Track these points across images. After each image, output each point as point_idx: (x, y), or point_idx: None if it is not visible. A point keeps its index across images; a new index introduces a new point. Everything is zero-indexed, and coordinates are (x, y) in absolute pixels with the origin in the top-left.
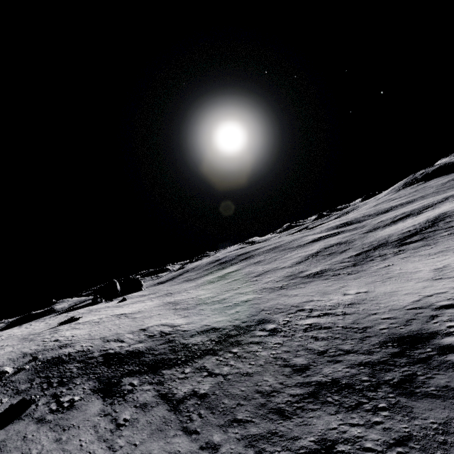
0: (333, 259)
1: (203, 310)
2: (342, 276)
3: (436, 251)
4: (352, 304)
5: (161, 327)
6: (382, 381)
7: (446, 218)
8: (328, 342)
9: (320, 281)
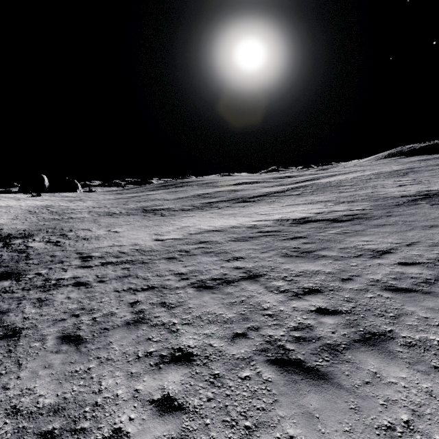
0: (196, 201)
1: (37, 217)
2: (156, 216)
3: (231, 213)
4: (84, 239)
5: None
6: None
7: (302, 188)
8: None
9: (138, 216)
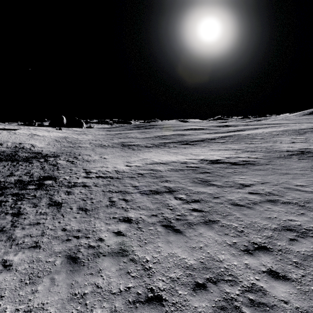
0: (156, 141)
1: (60, 144)
2: (129, 149)
3: (175, 152)
4: (87, 161)
5: (28, 145)
6: (5, 186)
7: (228, 137)
8: (39, 170)
9: (118, 148)
